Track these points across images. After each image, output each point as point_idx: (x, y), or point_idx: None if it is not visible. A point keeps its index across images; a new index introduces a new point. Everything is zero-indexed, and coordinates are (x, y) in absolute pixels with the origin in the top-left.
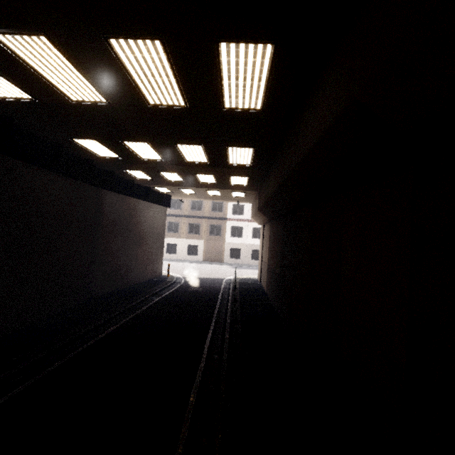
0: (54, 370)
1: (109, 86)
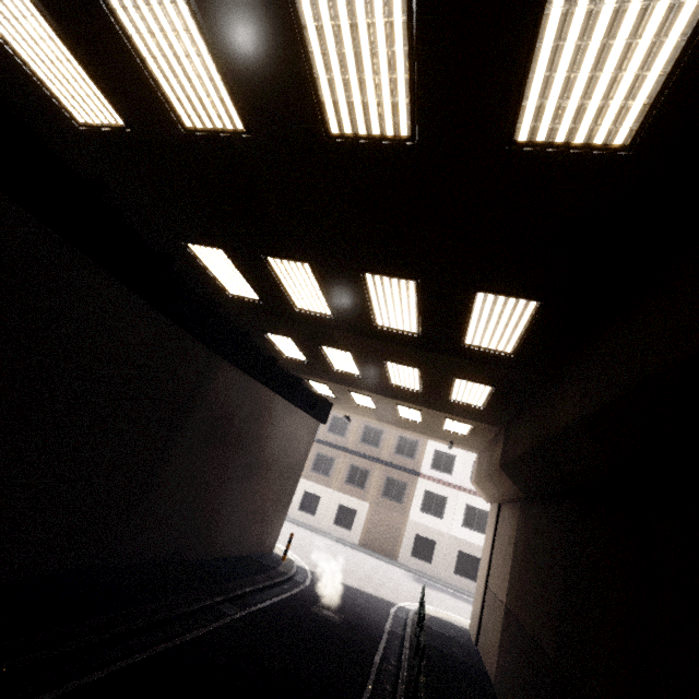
0: None
1: (252, 73)
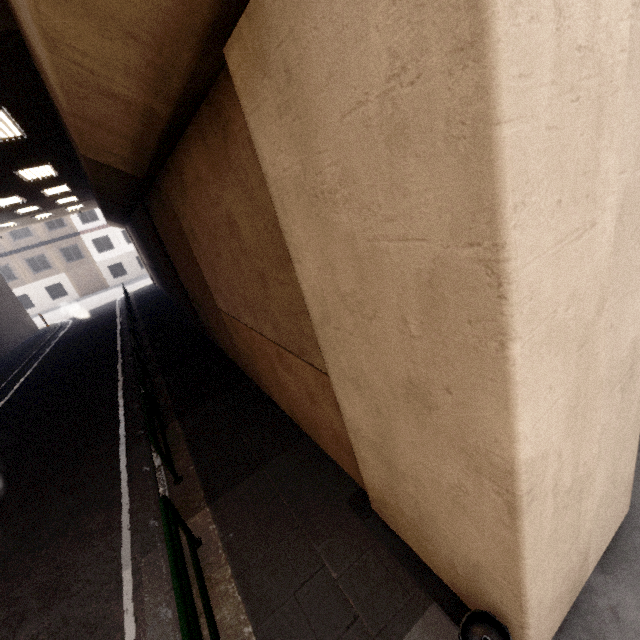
0: (19, 386)
1: None
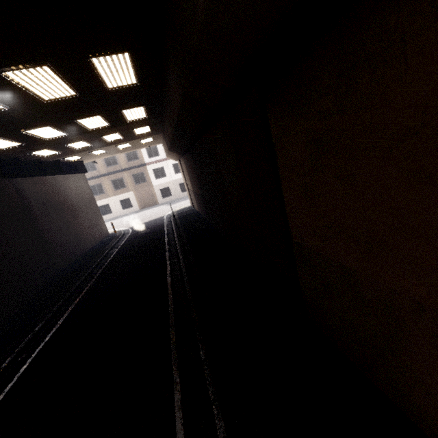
0: (71, 310)
1: (5, 97)
